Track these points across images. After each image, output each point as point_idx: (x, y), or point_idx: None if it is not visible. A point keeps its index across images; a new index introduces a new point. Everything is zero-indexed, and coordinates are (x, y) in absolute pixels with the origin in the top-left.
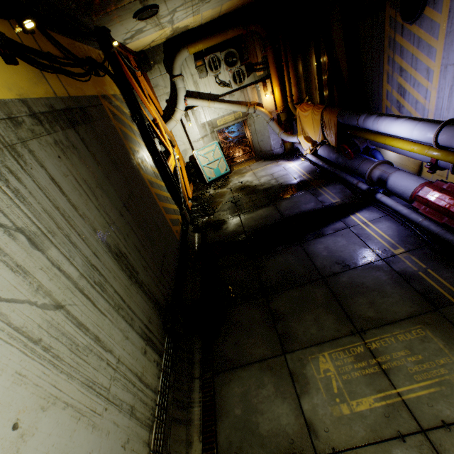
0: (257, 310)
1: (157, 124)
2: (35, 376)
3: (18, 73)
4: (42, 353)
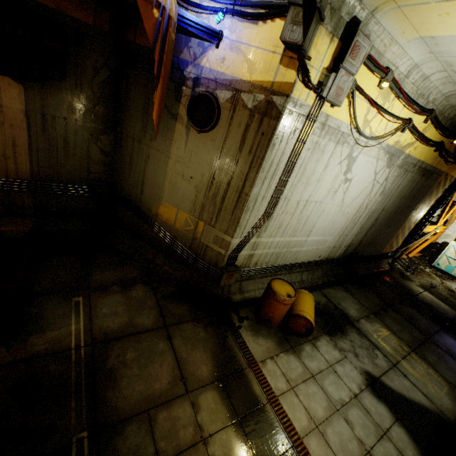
0: (379, 302)
1: (453, 205)
2: (353, 212)
3: (432, 154)
4: (357, 210)
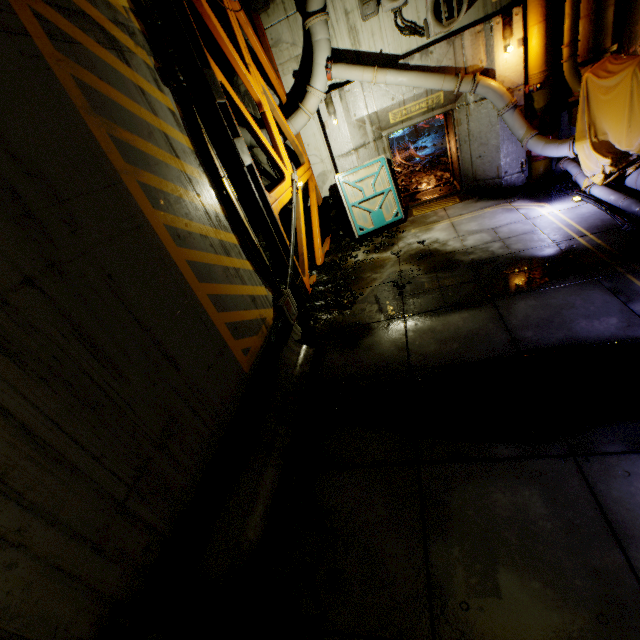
0: None
1: (263, 115)
2: None
3: None
4: None
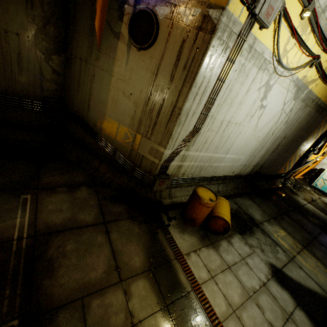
0: (276, 210)
1: None
2: (263, 136)
3: (326, 93)
4: (266, 135)
